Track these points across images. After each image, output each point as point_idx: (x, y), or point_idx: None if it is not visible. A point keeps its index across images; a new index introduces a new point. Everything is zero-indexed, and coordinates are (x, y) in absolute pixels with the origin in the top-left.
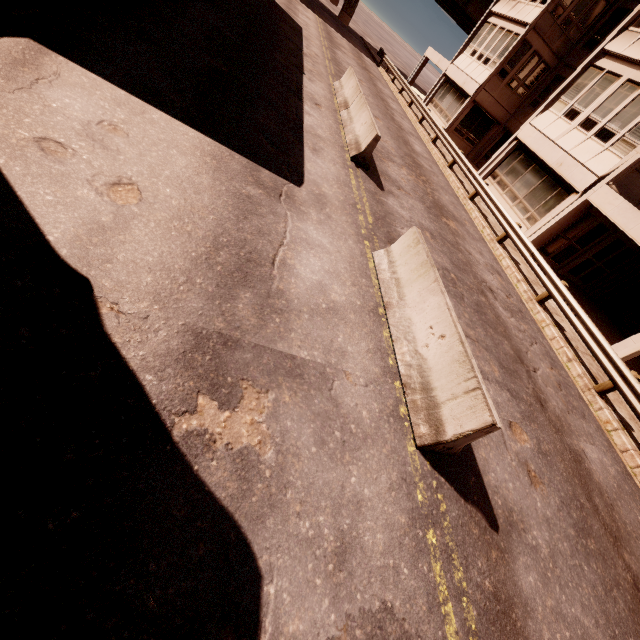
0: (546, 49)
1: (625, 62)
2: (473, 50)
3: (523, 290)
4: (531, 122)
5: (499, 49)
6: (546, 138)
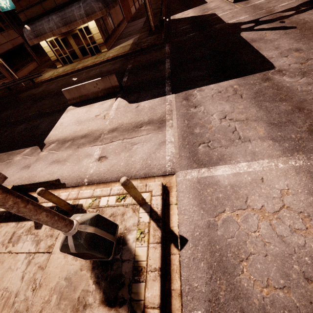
0: None
1: None
2: None
3: None
4: None
5: None
6: None
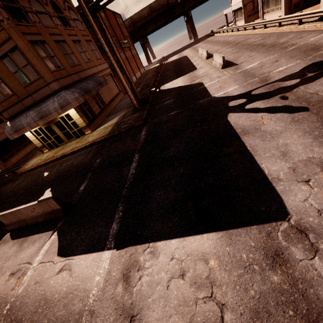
0: None
1: None
2: None
3: (274, 30)
4: None
5: None
6: None
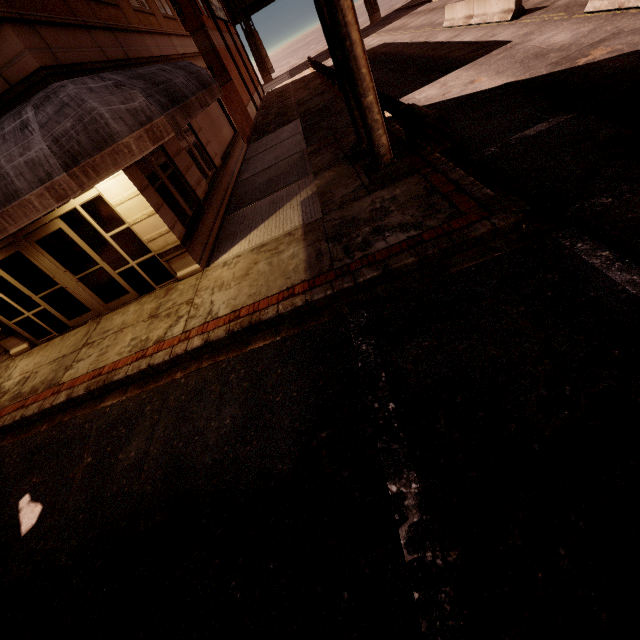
0: None
1: None
2: None
3: None
4: None
5: None
6: None
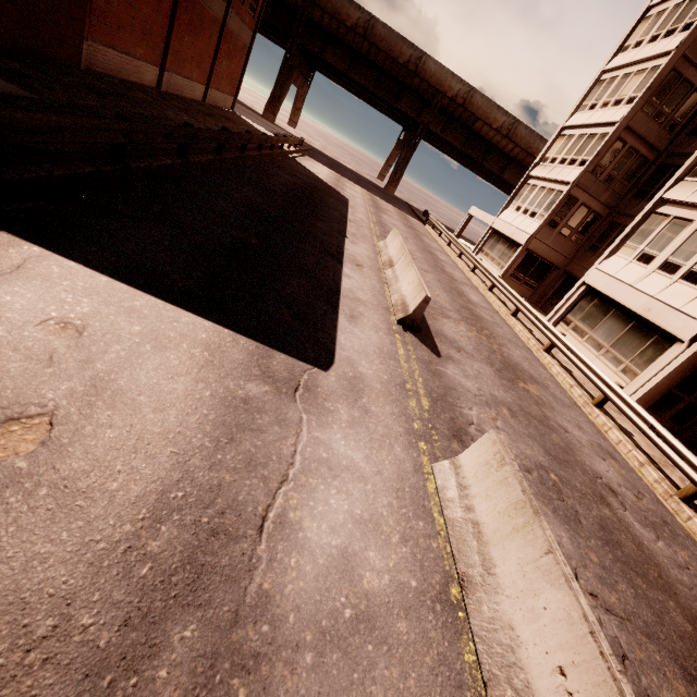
0: (594, 201)
1: (692, 208)
2: (517, 206)
3: (653, 479)
4: (598, 267)
5: (544, 204)
6: (621, 282)
